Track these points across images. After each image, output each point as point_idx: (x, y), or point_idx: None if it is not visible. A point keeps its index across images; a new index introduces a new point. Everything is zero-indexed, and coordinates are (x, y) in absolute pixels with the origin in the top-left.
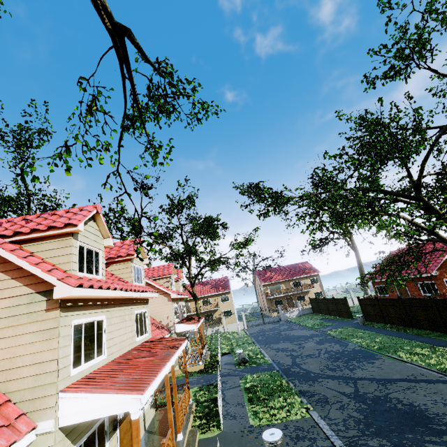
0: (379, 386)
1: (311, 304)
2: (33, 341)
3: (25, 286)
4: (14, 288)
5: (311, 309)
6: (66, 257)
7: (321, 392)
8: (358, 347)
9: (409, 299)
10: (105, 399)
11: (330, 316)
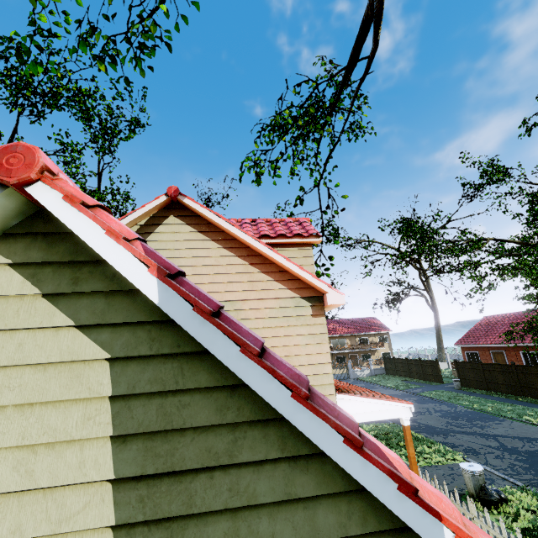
0: (525, 443)
1: (384, 364)
2: (306, 343)
3: (289, 290)
4: (278, 290)
5: (384, 369)
6: (308, 267)
7: (463, 444)
8: (471, 409)
9: (526, 366)
10: (378, 405)
11: (411, 378)
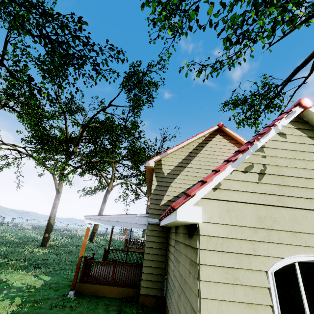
0: None
1: None
2: None
3: None
4: None
5: None
6: None
7: None
8: None
9: None
10: None
11: None
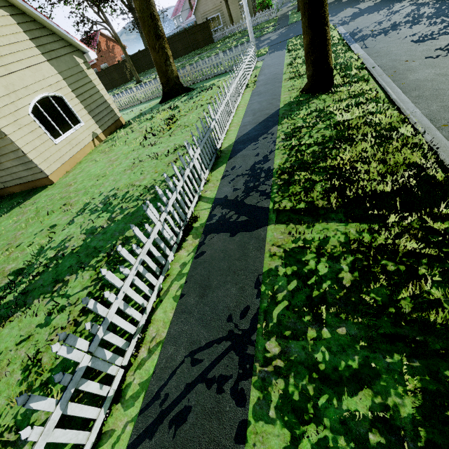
0: None
1: None
2: None
3: None
4: None
5: None
6: None
7: None
8: None
9: None
10: None
11: None
